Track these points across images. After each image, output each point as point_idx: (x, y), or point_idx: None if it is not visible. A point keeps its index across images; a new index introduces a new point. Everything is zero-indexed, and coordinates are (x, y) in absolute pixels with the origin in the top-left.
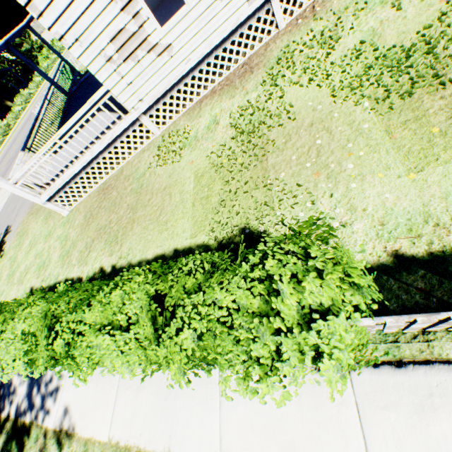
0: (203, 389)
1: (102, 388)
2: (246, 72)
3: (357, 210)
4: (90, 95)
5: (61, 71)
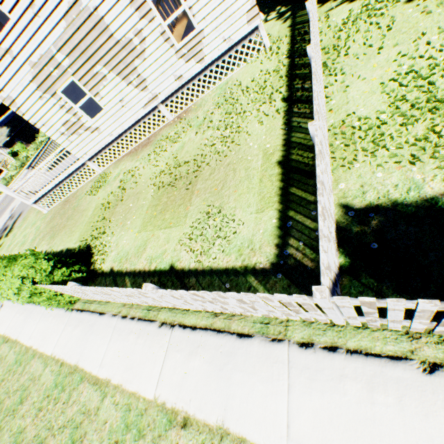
0: (38, 315)
1: (12, 312)
2: (146, 145)
3: (118, 245)
4: None
5: None
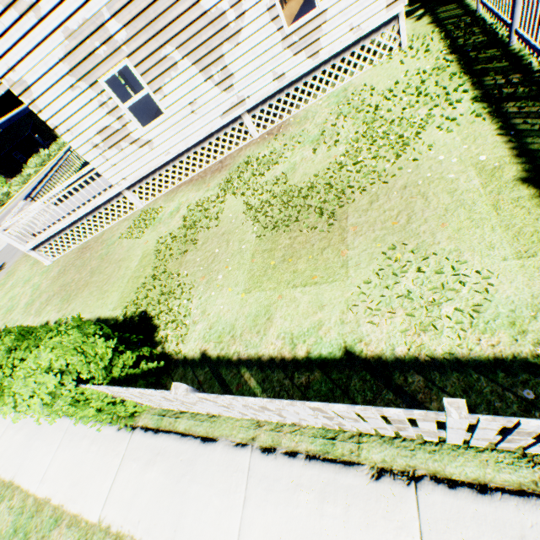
0: (55, 435)
1: None
2: (218, 170)
3: (206, 313)
4: None
5: None
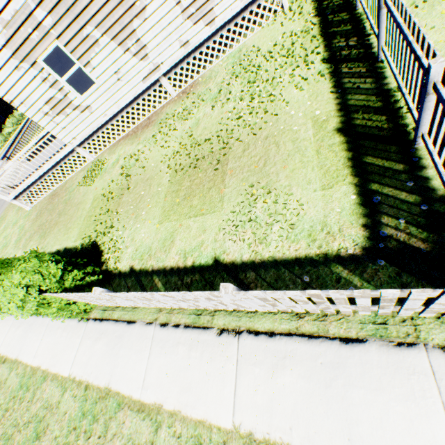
0: (41, 328)
1: (5, 326)
2: (146, 125)
3: (134, 240)
4: None
5: None
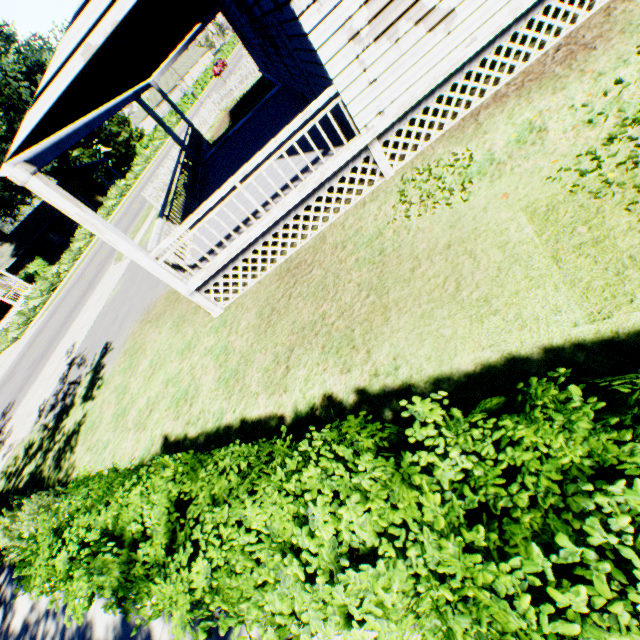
0: None
1: None
2: (572, 53)
3: None
4: (241, 152)
5: (190, 136)
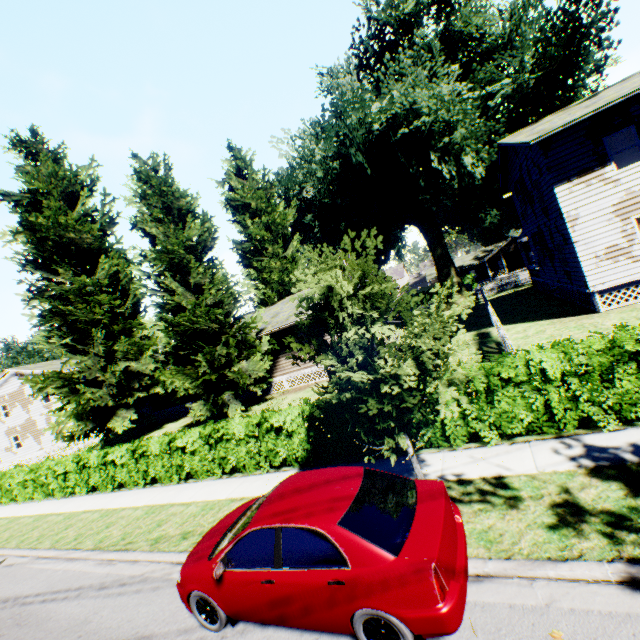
0: None
1: None
2: None
3: None
4: None
5: None
